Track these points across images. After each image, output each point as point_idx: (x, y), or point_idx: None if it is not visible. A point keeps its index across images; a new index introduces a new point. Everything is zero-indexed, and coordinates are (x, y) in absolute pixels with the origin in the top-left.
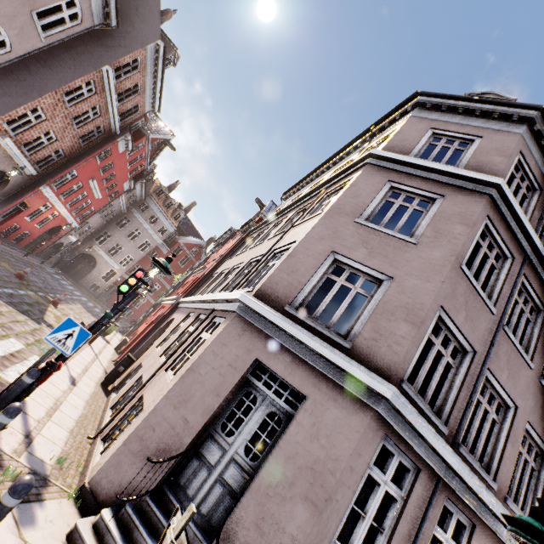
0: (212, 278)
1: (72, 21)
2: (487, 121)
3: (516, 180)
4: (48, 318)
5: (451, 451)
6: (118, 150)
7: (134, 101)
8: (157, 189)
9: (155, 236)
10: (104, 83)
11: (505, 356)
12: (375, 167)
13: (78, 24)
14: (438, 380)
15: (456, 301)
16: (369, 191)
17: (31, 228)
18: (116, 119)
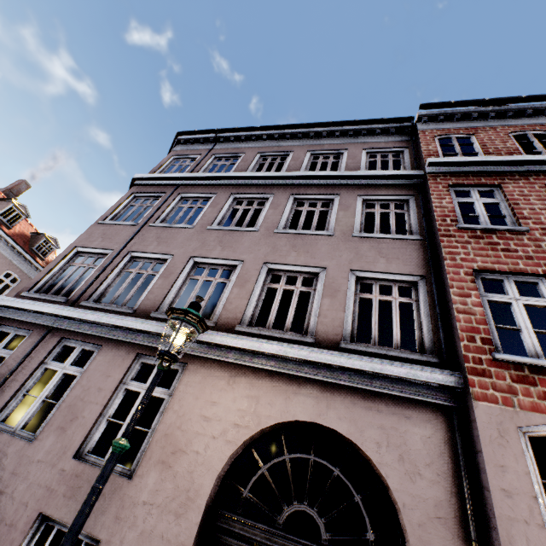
0: None
1: None
2: None
3: (176, 165)
4: None
5: (50, 305)
6: None
7: None
8: None
9: None
10: None
11: (154, 237)
12: None
13: None
14: (76, 280)
15: (92, 238)
16: None
17: None
18: None
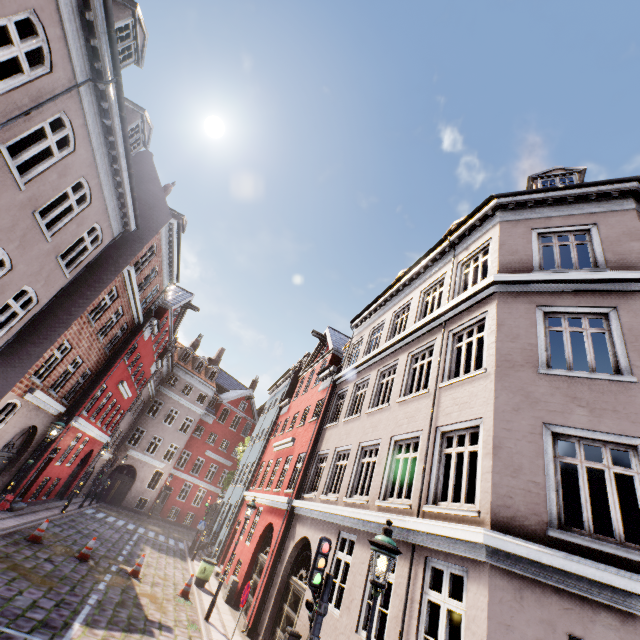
0: (327, 461)
1: (93, 244)
2: (587, 205)
3: None
4: (149, 611)
5: None
6: (144, 339)
7: (153, 283)
8: (182, 354)
9: (194, 409)
10: (126, 283)
11: None
12: (508, 294)
13: (99, 244)
14: None
15: None
16: (525, 327)
17: (62, 471)
18: (139, 310)
